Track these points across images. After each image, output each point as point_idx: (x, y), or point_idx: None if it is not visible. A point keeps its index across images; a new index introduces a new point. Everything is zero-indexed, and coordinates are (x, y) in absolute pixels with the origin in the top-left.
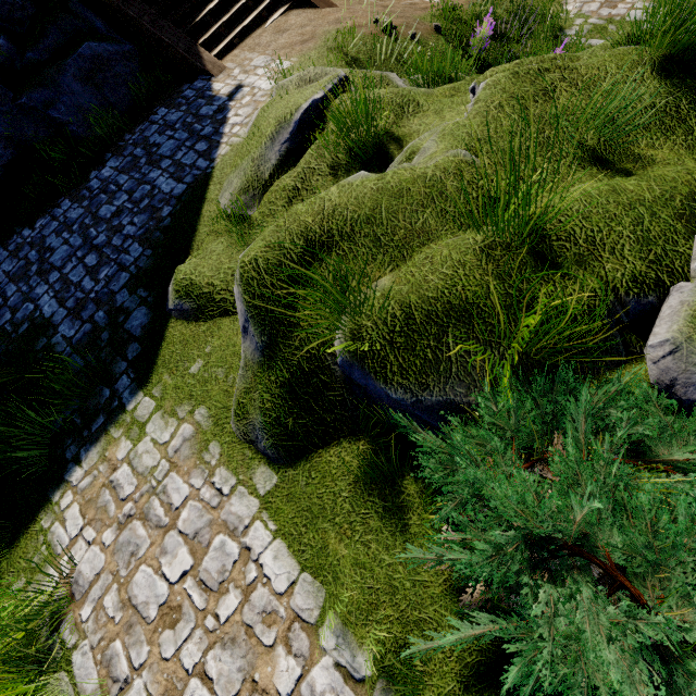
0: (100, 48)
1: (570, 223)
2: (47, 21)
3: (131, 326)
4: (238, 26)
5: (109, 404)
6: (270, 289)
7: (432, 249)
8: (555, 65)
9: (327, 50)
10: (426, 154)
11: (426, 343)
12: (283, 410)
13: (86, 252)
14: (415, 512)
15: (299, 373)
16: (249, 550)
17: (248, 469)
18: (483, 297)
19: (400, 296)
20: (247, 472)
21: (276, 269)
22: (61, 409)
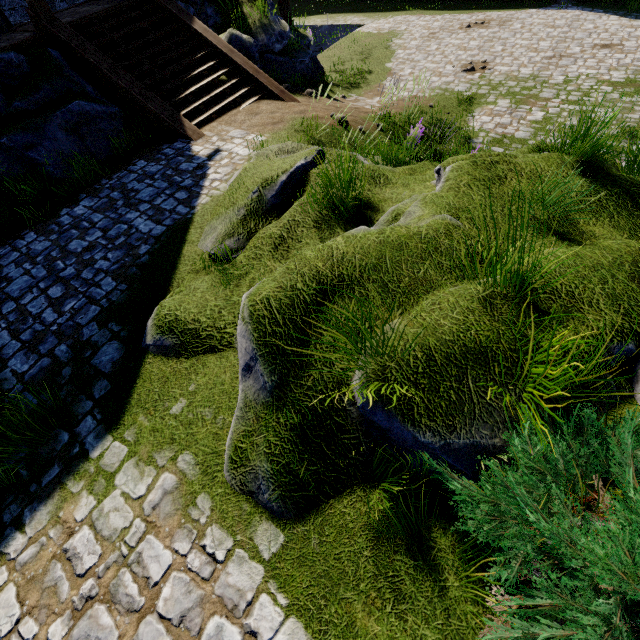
0: (89, 107)
1: (551, 279)
2: (41, 79)
3: (99, 362)
4: (216, 106)
5: (67, 450)
6: (282, 328)
7: (437, 296)
8: (502, 160)
9: (295, 131)
10: (413, 217)
11: (449, 384)
12: (293, 456)
13: (50, 284)
14: (451, 571)
15: (311, 415)
16: (255, 636)
17: (247, 526)
18: (495, 341)
19: (419, 338)
20: (246, 530)
21: (289, 308)
22: (1, 458)
